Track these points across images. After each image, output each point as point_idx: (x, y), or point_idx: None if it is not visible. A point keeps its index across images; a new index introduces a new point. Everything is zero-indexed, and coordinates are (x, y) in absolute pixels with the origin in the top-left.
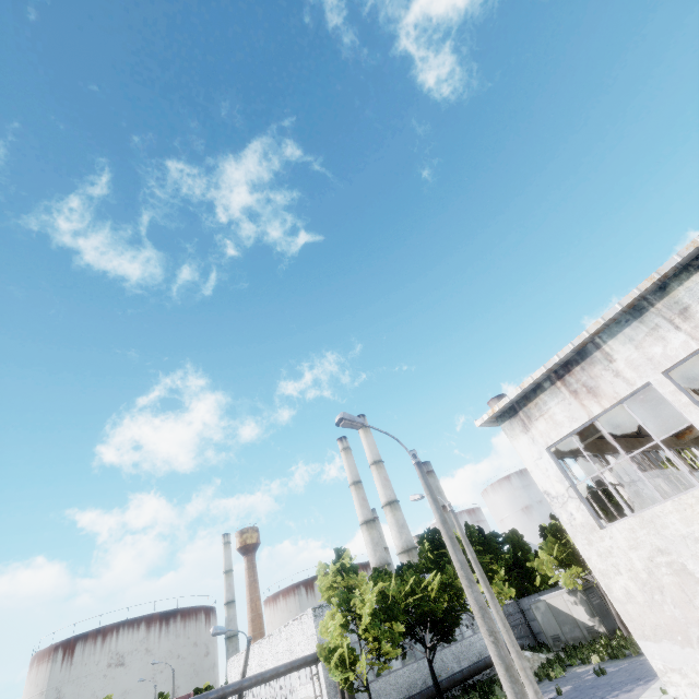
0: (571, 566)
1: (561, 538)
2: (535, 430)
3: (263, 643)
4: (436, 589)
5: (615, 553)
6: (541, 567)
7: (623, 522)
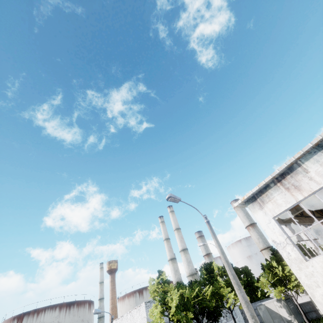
0: (278, 286)
1: (273, 271)
2: (266, 208)
3: (118, 321)
4: (209, 294)
5: (315, 275)
6: (262, 286)
7: (319, 257)
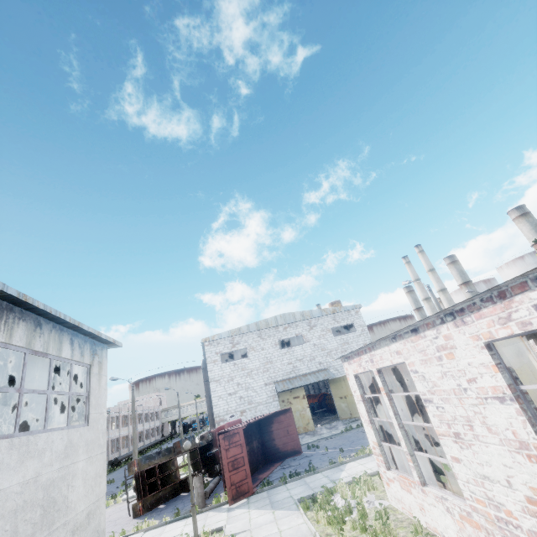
0: None
1: None
2: None
3: None
4: None
5: None
6: None
7: None
